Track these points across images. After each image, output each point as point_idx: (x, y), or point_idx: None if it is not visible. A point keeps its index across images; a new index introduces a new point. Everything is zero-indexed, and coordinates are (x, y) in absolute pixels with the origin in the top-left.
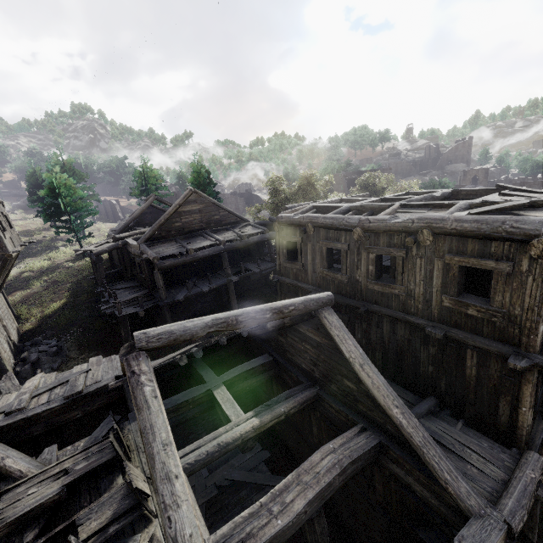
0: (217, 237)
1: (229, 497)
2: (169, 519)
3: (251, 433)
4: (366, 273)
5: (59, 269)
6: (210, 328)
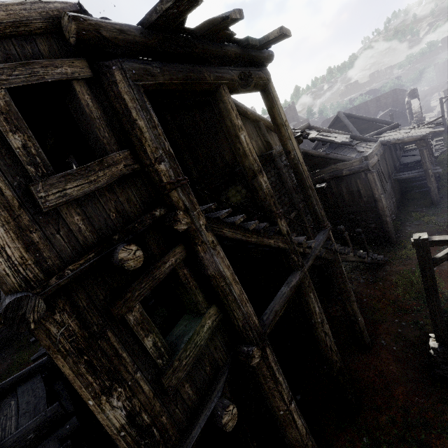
0: None
1: None
2: None
3: None
4: None
5: None
6: None
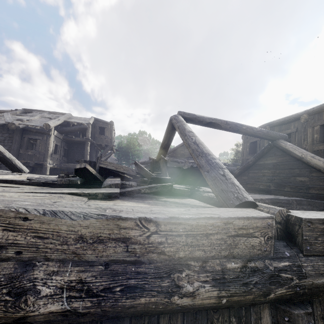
0: None
1: None
2: (191, 138)
3: None
4: (311, 141)
5: None
6: (212, 120)
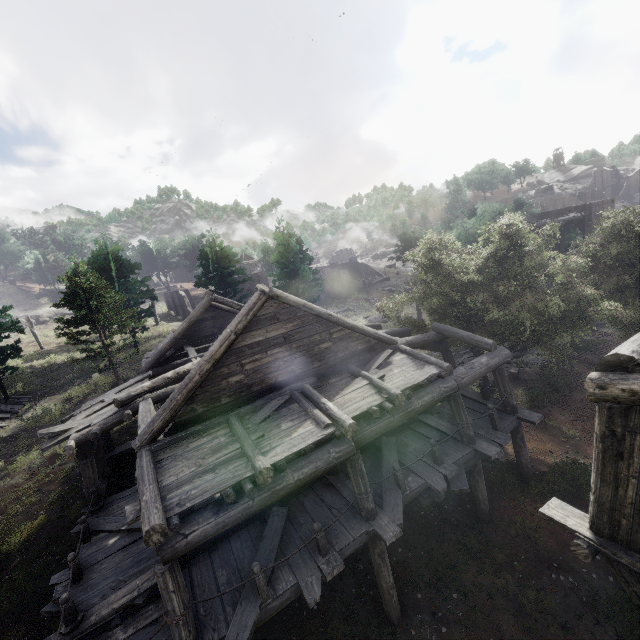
0: (333, 413)
1: None
2: None
3: None
4: None
5: None
6: None
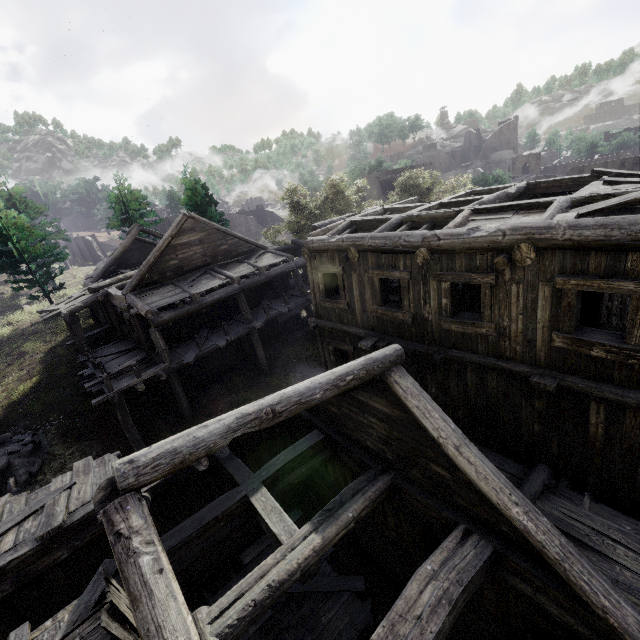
0: (228, 274)
1: (288, 616)
2: None
3: (312, 558)
4: (437, 309)
5: (26, 335)
6: (235, 432)
